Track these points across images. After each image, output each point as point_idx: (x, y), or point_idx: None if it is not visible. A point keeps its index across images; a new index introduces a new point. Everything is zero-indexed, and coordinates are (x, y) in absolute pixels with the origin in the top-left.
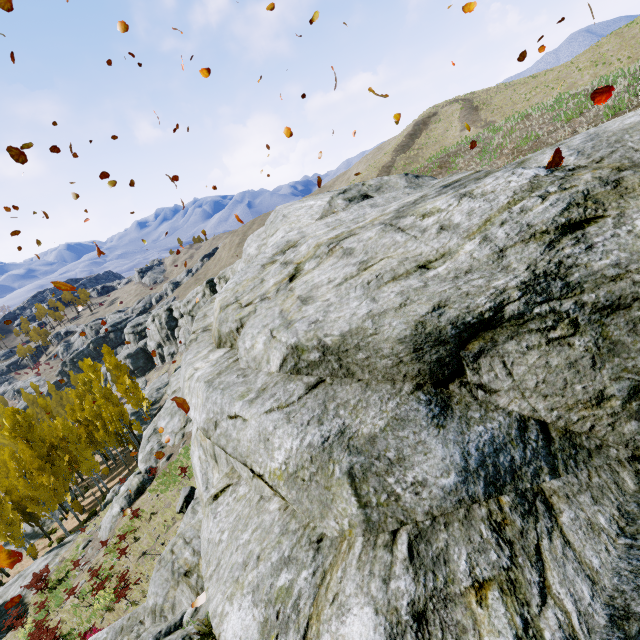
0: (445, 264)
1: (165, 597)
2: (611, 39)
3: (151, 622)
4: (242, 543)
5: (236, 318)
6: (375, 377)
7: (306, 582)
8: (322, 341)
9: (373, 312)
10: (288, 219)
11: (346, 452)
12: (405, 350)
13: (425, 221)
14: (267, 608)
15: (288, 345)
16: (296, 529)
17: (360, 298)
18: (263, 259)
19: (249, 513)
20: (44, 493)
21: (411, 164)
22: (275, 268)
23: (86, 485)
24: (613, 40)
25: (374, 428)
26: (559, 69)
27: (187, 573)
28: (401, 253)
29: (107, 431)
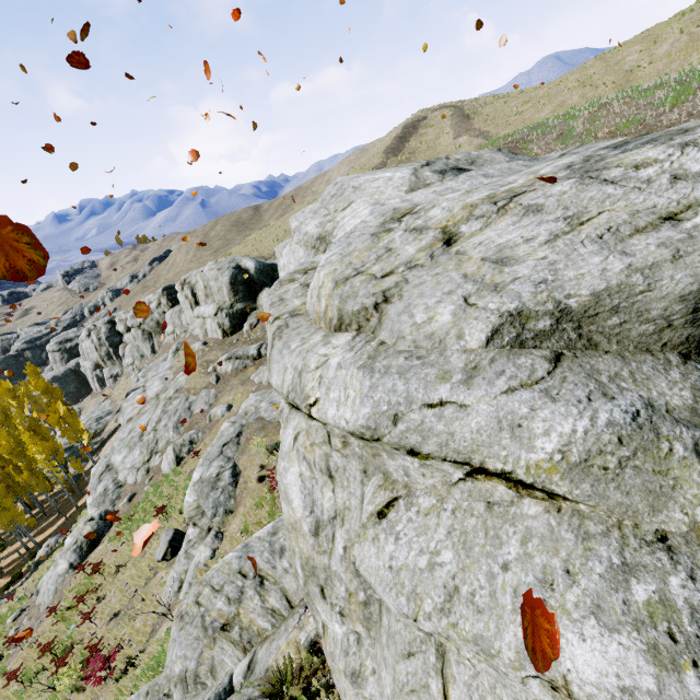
0: (699, 215)
1: (198, 660)
2: (597, 63)
3: (182, 693)
4: (514, 559)
5: (375, 291)
6: (625, 348)
7: (689, 590)
8: (562, 304)
9: (636, 266)
10: (364, 191)
11: (681, 426)
12: (682, 310)
13: (642, 172)
14: (642, 631)
15: (502, 312)
16: (604, 531)
17: (600, 253)
18: (367, 228)
19: (485, 523)
20: None
21: None
22: (400, 235)
23: (1, 542)
24: (598, 64)
25: (684, 399)
26: (549, 86)
27: (225, 627)
28: (624, 206)
29: (33, 472)
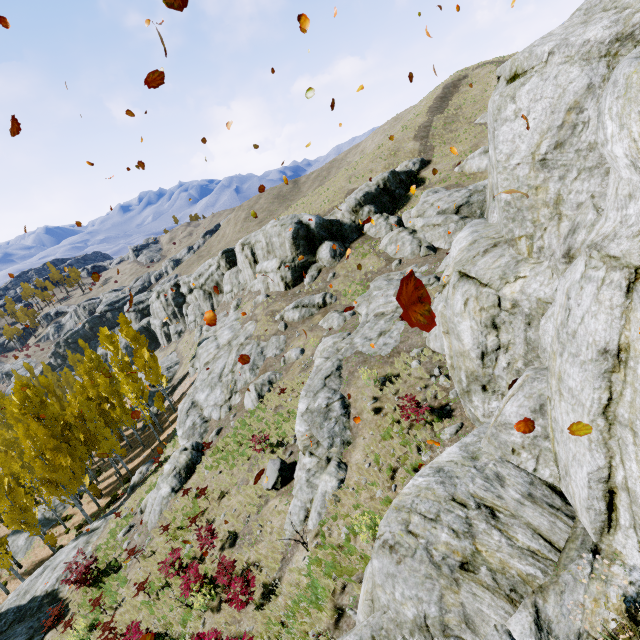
0: None
1: (440, 605)
2: None
3: None
4: None
5: None
6: None
7: None
8: None
9: None
10: None
11: None
12: None
13: None
14: None
15: None
16: None
17: None
18: None
19: None
20: (63, 475)
21: (451, 123)
22: None
23: (97, 469)
24: None
25: None
26: None
27: (465, 566)
28: None
29: (124, 409)
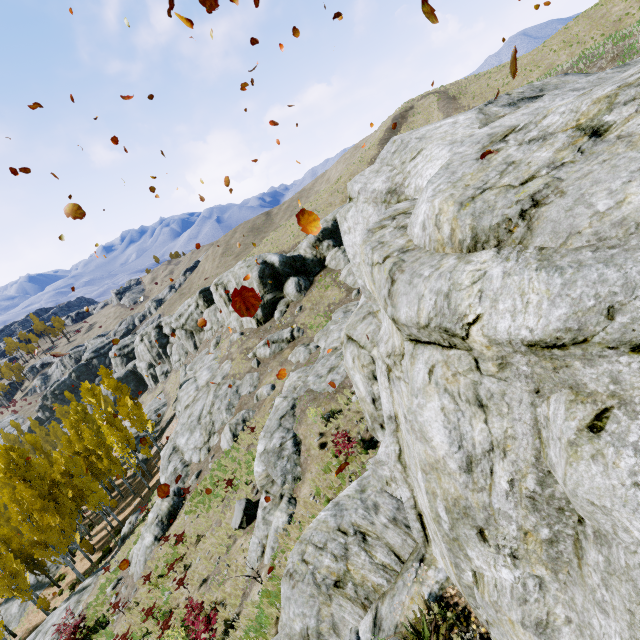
0: None
1: (317, 617)
2: (579, 21)
3: None
4: None
5: (519, 198)
6: None
7: None
8: None
9: None
10: (431, 137)
11: None
12: None
13: None
14: None
15: None
16: None
17: None
18: (466, 156)
19: None
20: (52, 535)
21: None
22: (516, 149)
23: (89, 523)
24: (582, 22)
25: None
26: (532, 53)
27: (337, 583)
28: None
29: (111, 459)
